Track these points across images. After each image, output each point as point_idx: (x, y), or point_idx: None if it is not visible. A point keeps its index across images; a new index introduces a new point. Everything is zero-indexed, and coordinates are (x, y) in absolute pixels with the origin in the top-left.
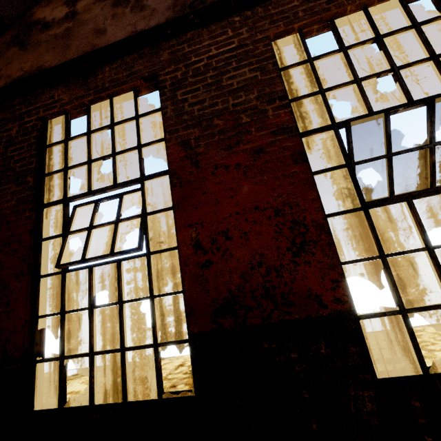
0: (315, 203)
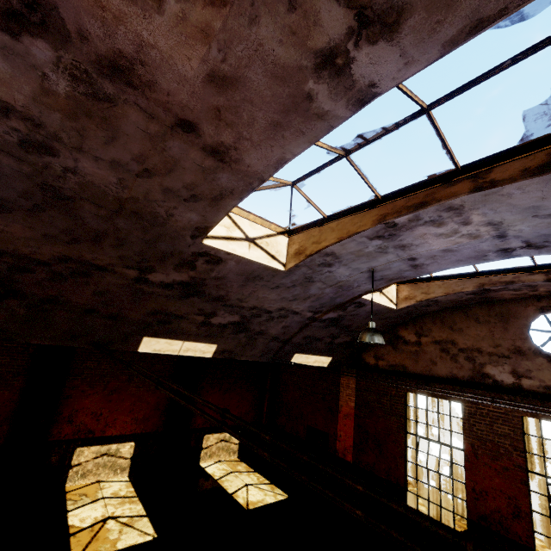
0: (526, 504)
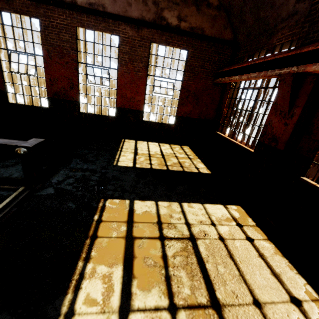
0: (77, 80)
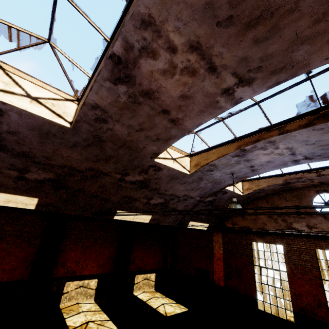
0: (324, 298)
